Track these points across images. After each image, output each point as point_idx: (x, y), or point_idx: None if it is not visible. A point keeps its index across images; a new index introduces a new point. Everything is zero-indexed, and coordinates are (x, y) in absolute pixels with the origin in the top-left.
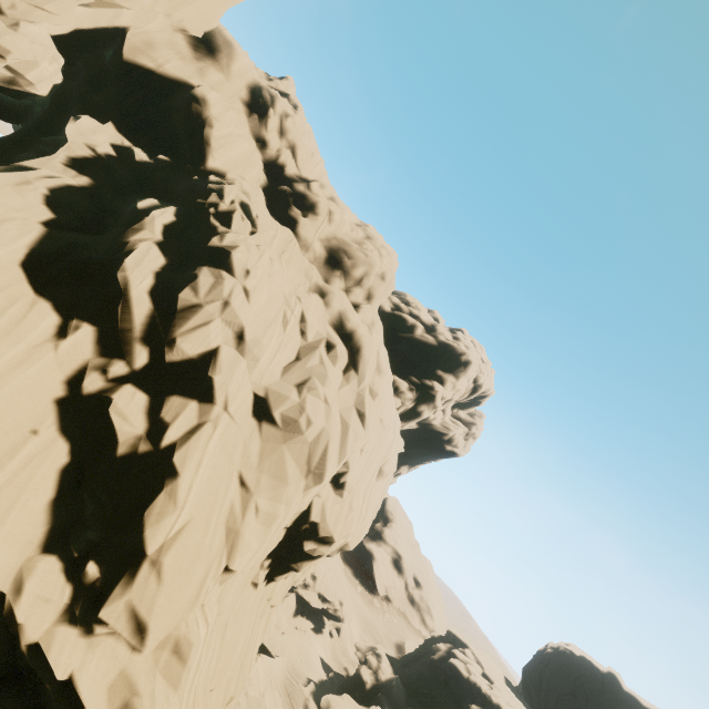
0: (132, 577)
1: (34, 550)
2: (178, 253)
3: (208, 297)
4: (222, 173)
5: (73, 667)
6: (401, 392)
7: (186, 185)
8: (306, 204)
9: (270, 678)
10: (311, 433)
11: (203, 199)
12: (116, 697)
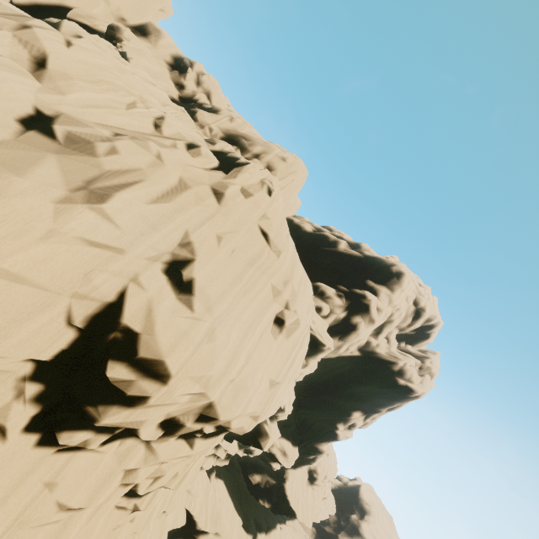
0: None
1: None
2: None
3: (3, 16)
4: None
5: None
6: (328, 297)
7: None
8: (209, 110)
9: None
10: (113, 163)
11: None
12: None
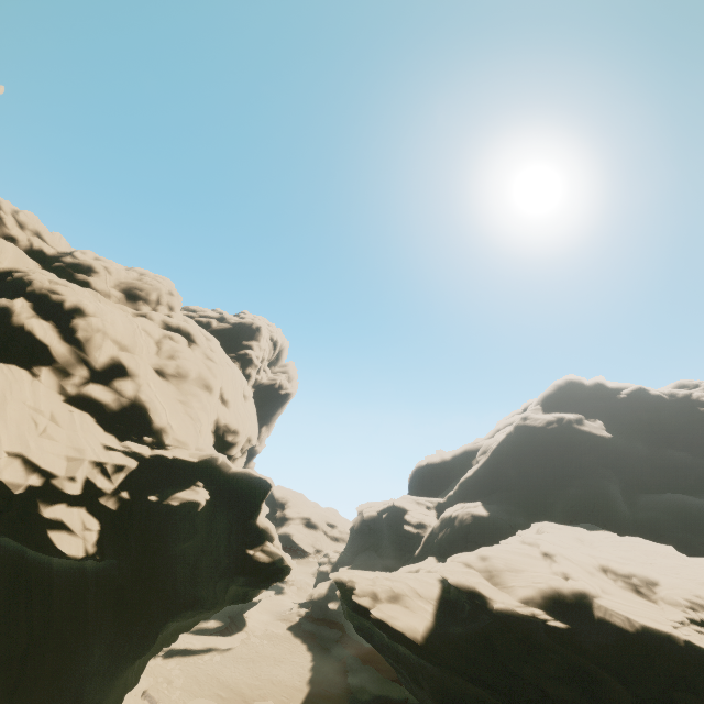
0: (167, 434)
1: (118, 442)
2: (53, 319)
3: (95, 331)
4: (13, 270)
5: (172, 455)
6: None
7: (4, 285)
8: (84, 269)
9: (265, 623)
10: (196, 374)
11: (31, 288)
12: (195, 457)
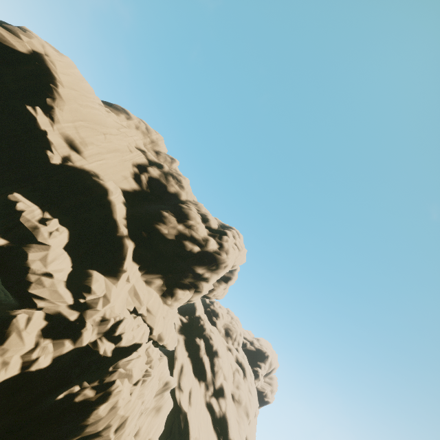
0: None
1: None
2: (209, 354)
3: (220, 367)
4: (199, 315)
5: None
6: None
7: (197, 326)
8: (216, 314)
9: None
10: (245, 402)
11: (205, 332)
12: None
